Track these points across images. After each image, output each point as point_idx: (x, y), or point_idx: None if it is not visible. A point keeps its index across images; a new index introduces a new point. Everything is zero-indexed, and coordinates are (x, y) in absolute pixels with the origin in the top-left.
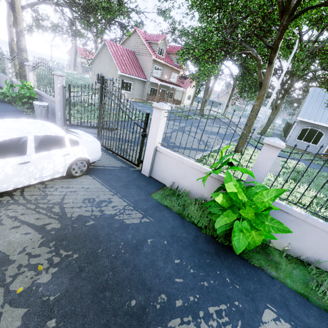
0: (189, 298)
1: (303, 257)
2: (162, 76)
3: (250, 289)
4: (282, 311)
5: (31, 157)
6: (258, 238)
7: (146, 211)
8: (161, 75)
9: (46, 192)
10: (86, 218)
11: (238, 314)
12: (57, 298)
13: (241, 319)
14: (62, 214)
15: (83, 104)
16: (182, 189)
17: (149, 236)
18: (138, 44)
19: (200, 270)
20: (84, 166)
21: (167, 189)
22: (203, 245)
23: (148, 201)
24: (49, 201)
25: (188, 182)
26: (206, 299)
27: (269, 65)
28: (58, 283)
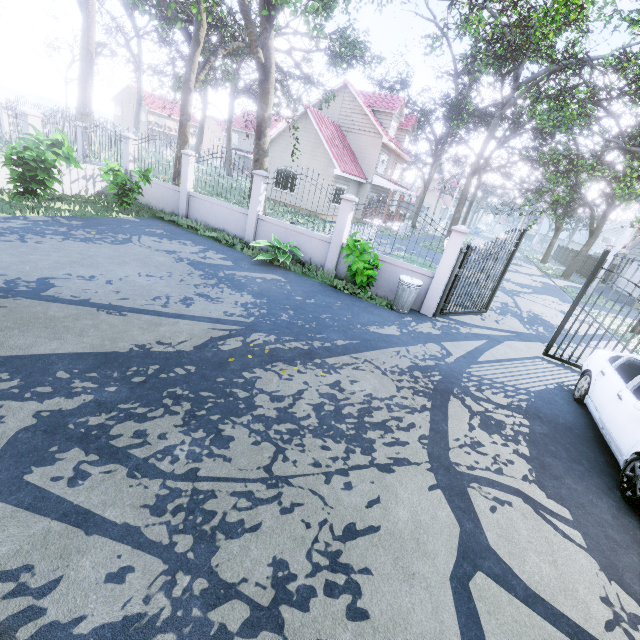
0: None
1: None
2: (385, 172)
3: None
4: None
5: None
6: None
7: None
8: (385, 169)
9: None
10: None
11: None
12: None
13: None
14: None
15: None
16: None
17: None
18: (348, 111)
19: None
20: None
21: None
22: None
23: None
24: None
25: None
26: None
27: None
28: None
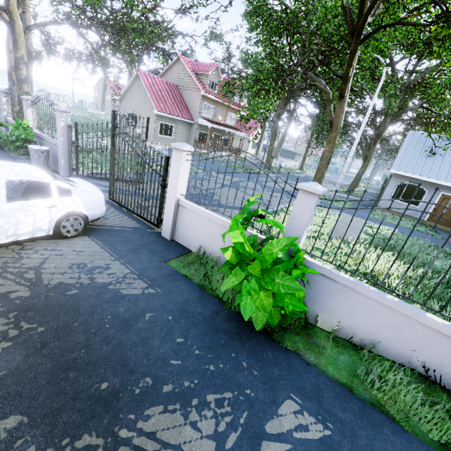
0: (184, 383)
1: (356, 339)
2: (214, 117)
3: (273, 376)
4: (310, 403)
5: (1, 207)
6: (267, 300)
7: (155, 281)
8: (214, 115)
9: (21, 254)
10: (68, 286)
11: (246, 404)
12: (1, 376)
13: (249, 410)
14: (36, 281)
15: (103, 151)
16: (211, 256)
17: (150, 309)
18: (182, 75)
19: (208, 351)
20: (80, 223)
21: (192, 256)
22: (222, 323)
23: (161, 269)
24: (23, 265)
25: (218, 245)
26: (206, 385)
27: (340, 99)
28: (7, 359)
